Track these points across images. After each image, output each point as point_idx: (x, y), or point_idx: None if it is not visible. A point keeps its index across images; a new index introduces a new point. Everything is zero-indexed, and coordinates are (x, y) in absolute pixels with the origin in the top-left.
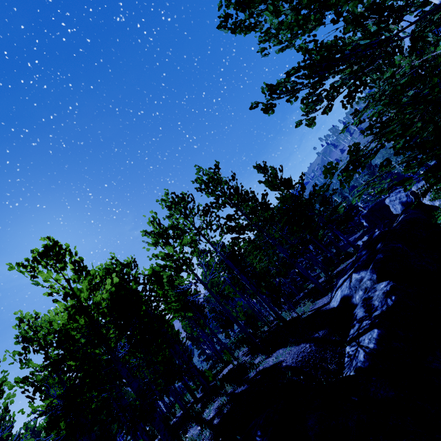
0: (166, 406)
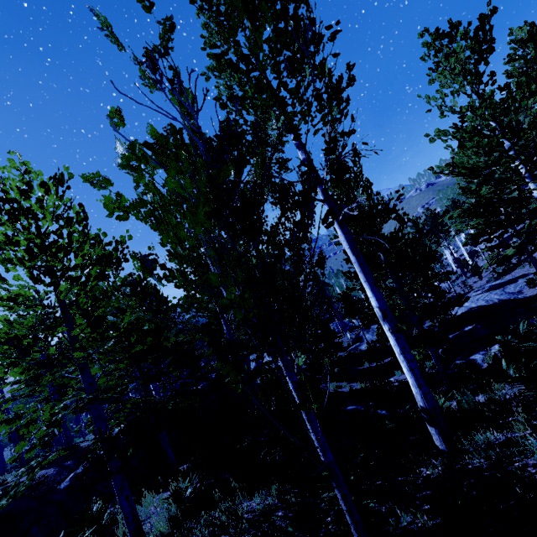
0: None
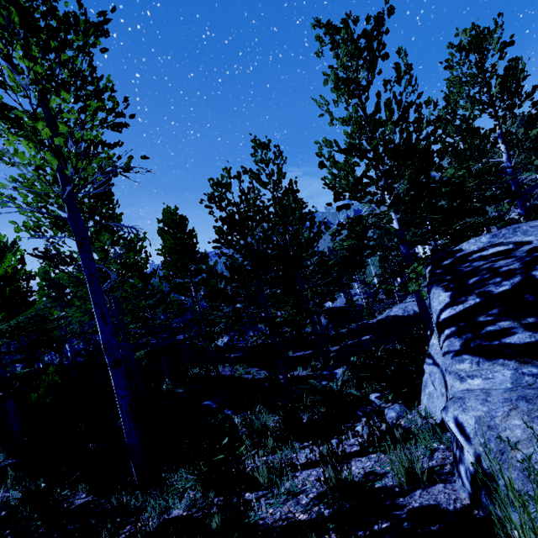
0: None
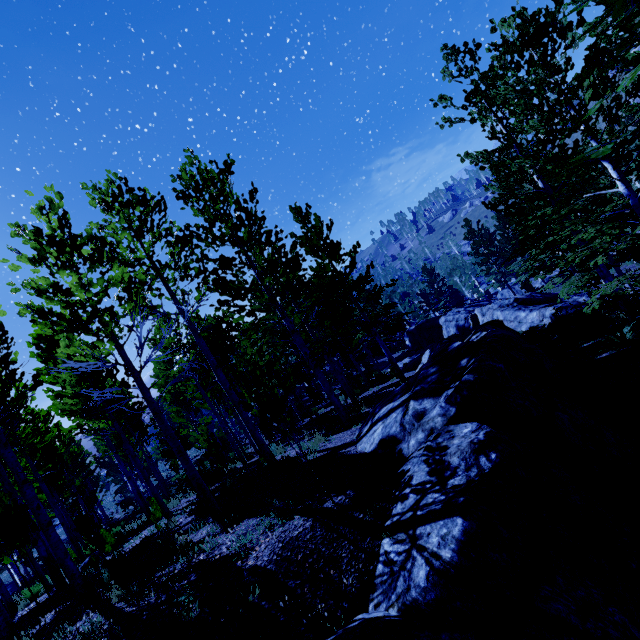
0: (4, 590)
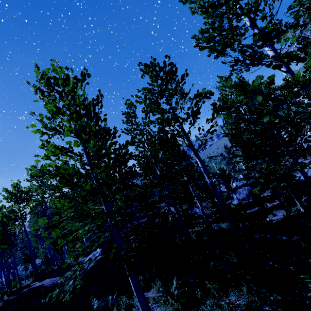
0: None
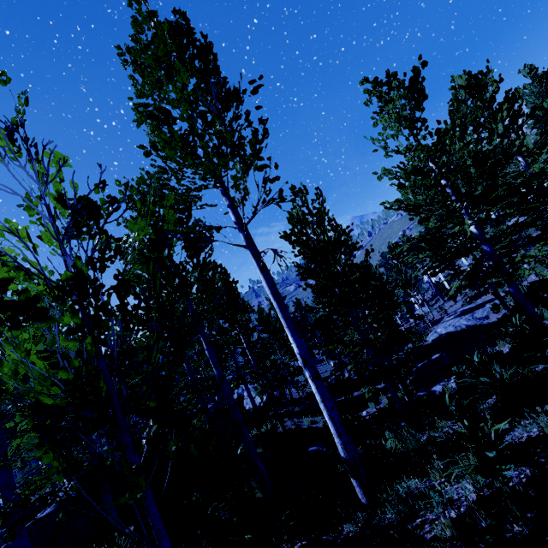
0: None
